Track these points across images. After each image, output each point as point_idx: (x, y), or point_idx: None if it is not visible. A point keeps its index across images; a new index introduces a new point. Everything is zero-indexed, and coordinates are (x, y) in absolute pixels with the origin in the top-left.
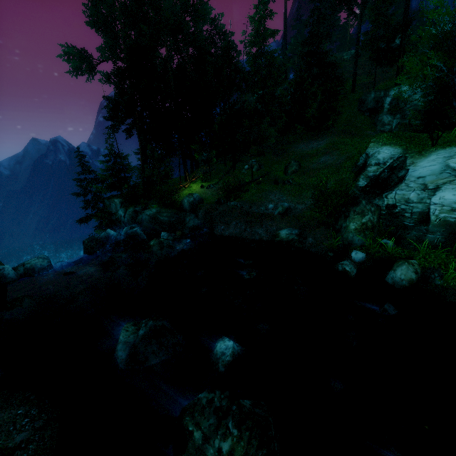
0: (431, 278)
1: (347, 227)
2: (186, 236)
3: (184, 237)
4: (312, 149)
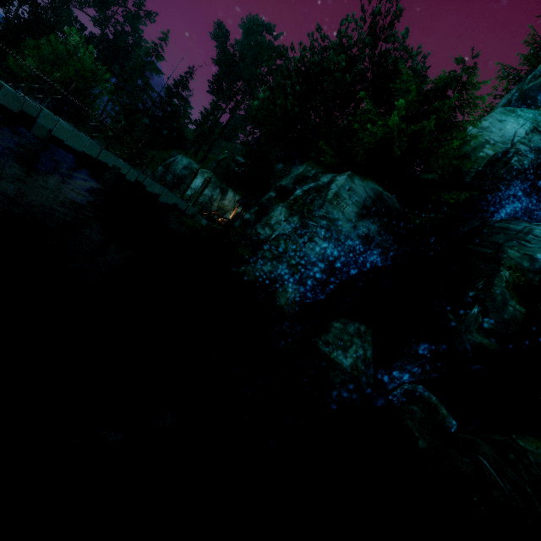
0: None
1: None
2: None
3: None
4: None
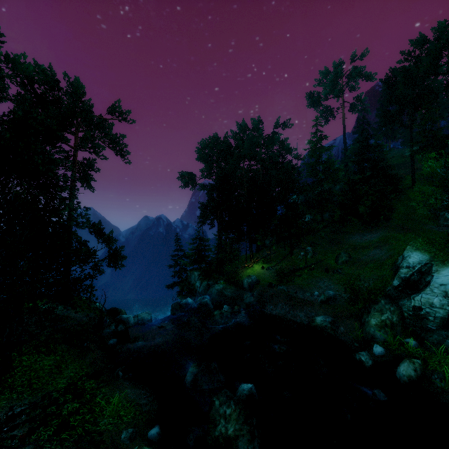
0: (433, 379)
1: (369, 322)
2: (242, 310)
3: (240, 311)
4: (365, 241)
